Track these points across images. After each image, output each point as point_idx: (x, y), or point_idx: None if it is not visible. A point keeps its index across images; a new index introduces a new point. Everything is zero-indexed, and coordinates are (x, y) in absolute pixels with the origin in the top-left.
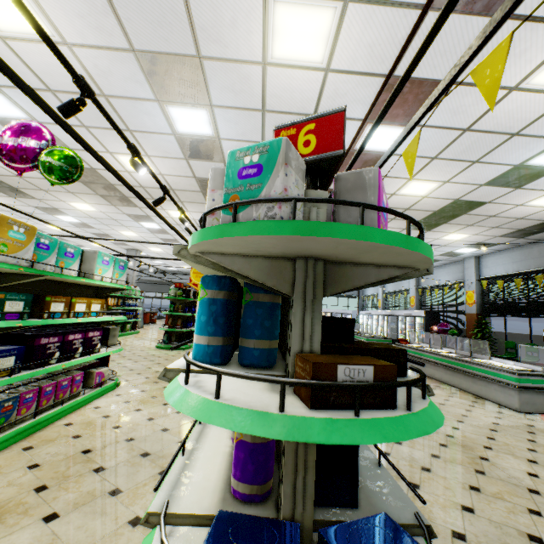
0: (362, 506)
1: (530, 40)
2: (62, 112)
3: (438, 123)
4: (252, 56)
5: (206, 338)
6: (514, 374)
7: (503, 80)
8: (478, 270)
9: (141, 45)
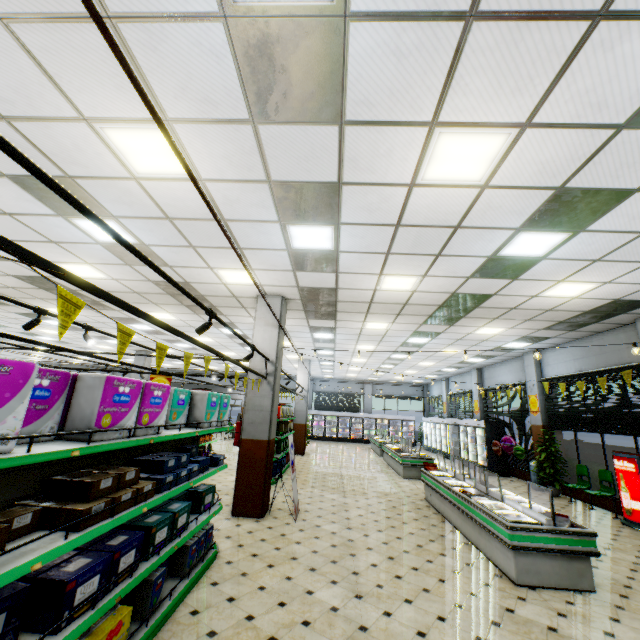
0: None
1: (387, 141)
2: None
3: (361, 221)
4: (118, 173)
5: None
6: (506, 528)
7: (393, 178)
8: (539, 369)
9: (9, 171)
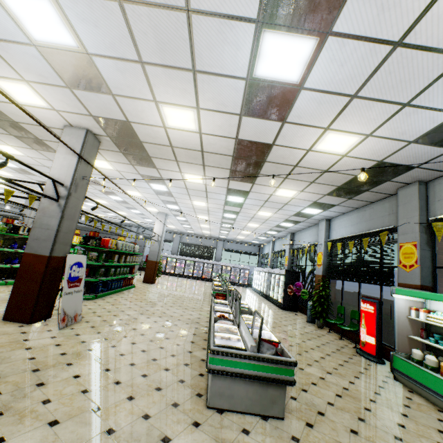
0: None
1: None
2: None
3: None
4: None
5: None
6: (208, 351)
7: None
8: (328, 233)
9: None
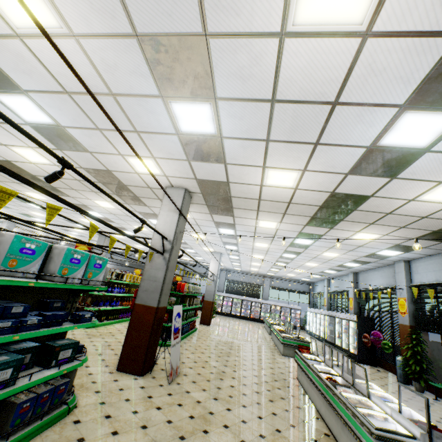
0: None
1: None
2: None
3: (236, 94)
4: (1, 28)
5: None
6: (371, 435)
7: (261, 23)
8: (408, 276)
9: None
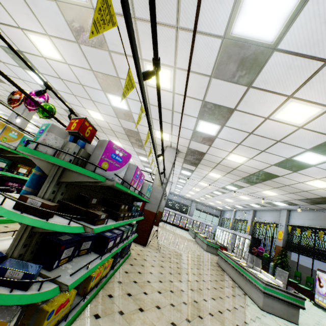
0: (53, 272)
1: (265, 98)
2: (36, 94)
3: (234, 127)
4: None
5: (26, 187)
6: (263, 283)
7: (260, 113)
8: (288, 219)
9: (95, 69)
